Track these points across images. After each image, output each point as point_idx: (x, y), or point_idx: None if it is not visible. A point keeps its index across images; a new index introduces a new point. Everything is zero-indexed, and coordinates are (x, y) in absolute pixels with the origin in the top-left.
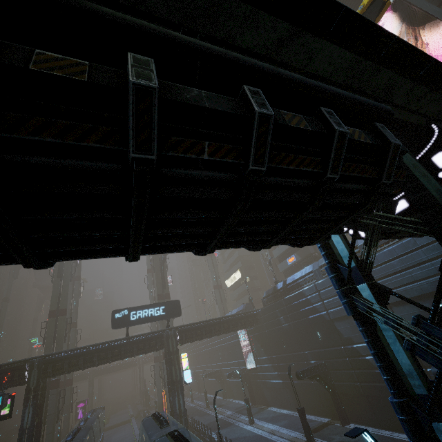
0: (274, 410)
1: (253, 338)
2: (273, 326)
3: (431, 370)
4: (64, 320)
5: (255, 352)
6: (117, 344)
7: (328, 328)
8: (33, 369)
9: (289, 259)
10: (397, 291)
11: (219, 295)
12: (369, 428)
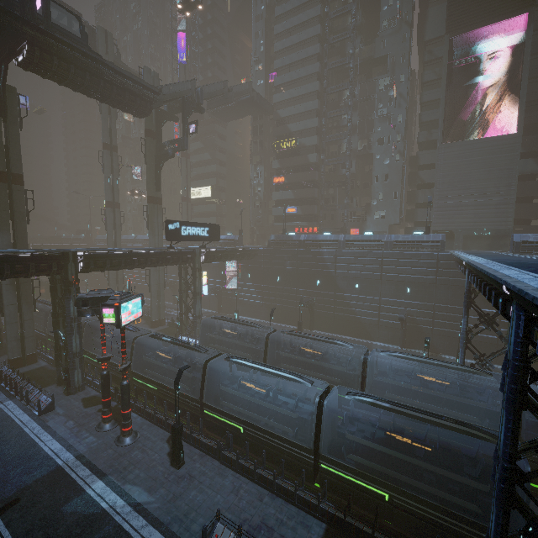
0: (246, 318)
1: (243, 267)
2: (274, 265)
3: (399, 316)
4: (23, 193)
5: (239, 278)
6: (156, 254)
7: (329, 280)
8: (69, 261)
9: (289, 208)
10: (392, 275)
11: (186, 210)
12: (327, 333)
